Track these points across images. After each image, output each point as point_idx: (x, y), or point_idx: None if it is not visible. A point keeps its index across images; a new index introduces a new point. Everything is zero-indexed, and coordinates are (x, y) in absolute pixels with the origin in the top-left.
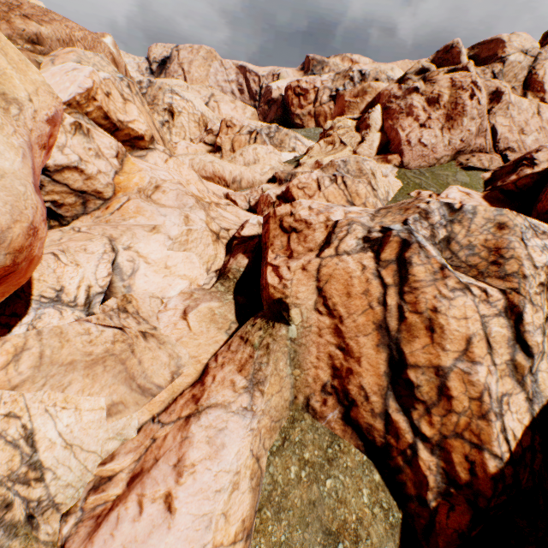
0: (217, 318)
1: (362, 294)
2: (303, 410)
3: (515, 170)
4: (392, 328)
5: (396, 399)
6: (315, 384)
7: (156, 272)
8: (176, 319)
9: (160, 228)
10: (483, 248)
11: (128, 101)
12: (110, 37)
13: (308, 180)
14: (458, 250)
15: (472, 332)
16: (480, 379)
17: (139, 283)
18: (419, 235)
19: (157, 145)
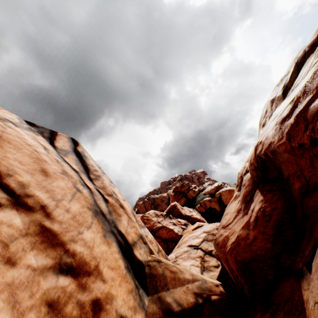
0: None
1: None
2: None
3: None
4: None
5: None
6: None
7: None
8: None
9: None
10: None
11: None
12: None
13: None
14: None
15: None
16: None
17: None
18: None
19: None
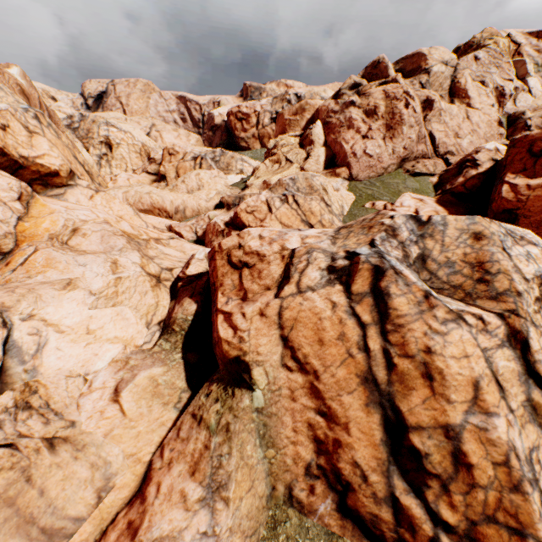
0: (162, 390)
1: (337, 340)
2: (286, 505)
3: (460, 172)
4: (381, 380)
5: (401, 476)
6: (296, 465)
7: (74, 342)
8: (104, 404)
9: (78, 282)
10: (464, 264)
11: (36, 133)
12: (16, 67)
13: (257, 202)
14: (436, 269)
15: (478, 374)
16: (502, 436)
17: (48, 362)
18: (391, 257)
19: (78, 180)
